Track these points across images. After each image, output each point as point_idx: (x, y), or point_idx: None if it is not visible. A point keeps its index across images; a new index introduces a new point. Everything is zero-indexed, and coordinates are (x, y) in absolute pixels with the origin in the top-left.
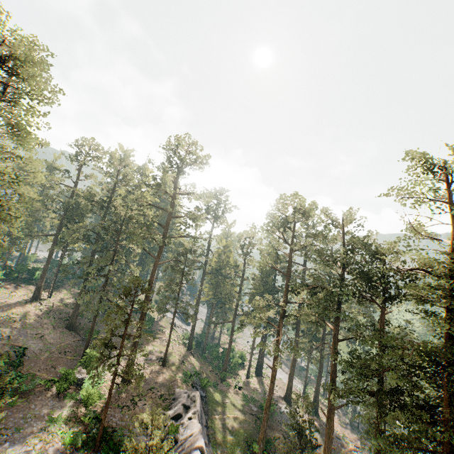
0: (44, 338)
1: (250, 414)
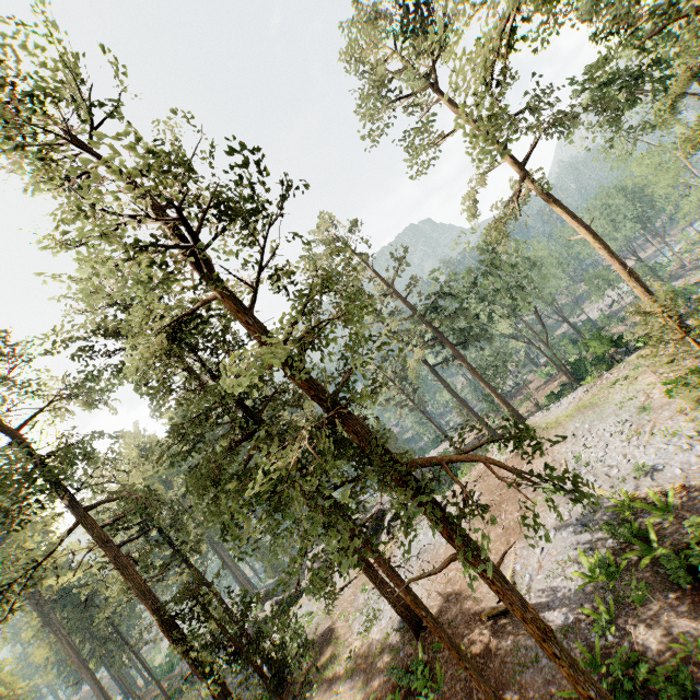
0: None
1: None
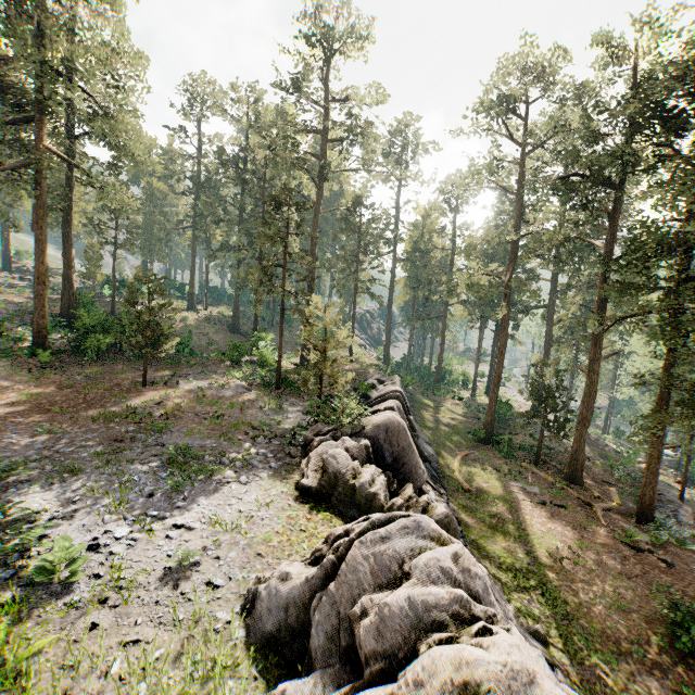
0: (208, 337)
1: (476, 419)
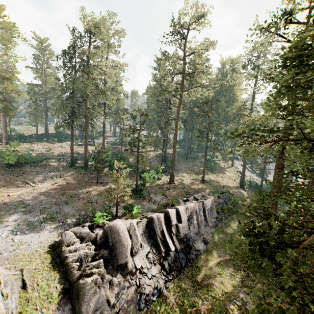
0: (151, 163)
1: None
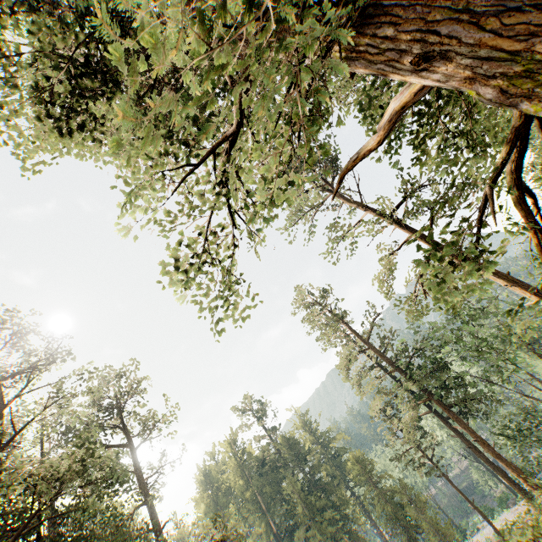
0: None
1: None
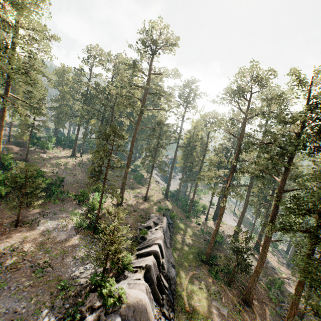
0: (76, 176)
1: (204, 240)
